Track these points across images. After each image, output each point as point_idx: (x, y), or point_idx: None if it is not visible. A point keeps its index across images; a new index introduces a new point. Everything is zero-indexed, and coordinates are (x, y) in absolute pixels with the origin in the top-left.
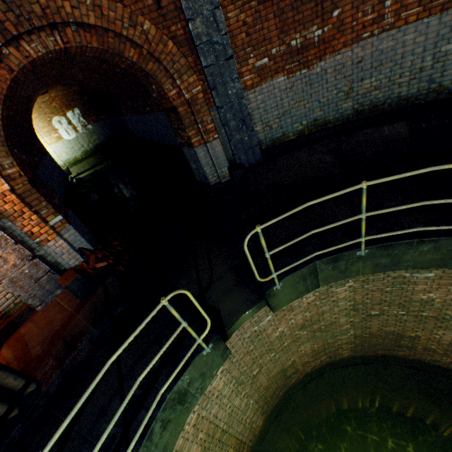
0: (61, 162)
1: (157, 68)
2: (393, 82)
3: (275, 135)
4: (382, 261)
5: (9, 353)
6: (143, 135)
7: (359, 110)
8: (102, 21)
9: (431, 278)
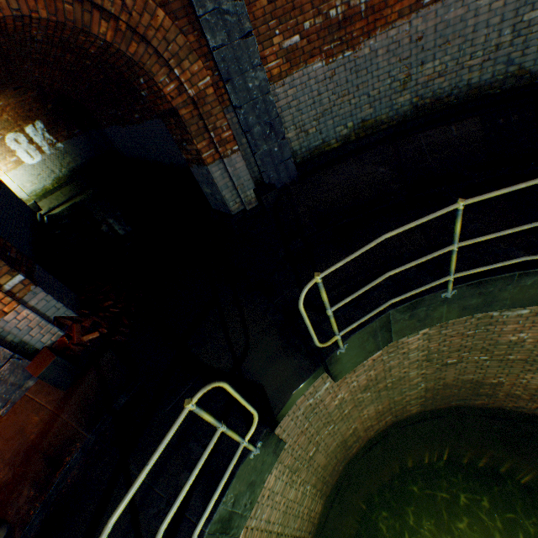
0: (24, 194)
1: (144, 51)
2: (461, 66)
3: (312, 143)
4: (472, 302)
5: None
6: (133, 153)
7: (418, 105)
8: None
9: (525, 316)
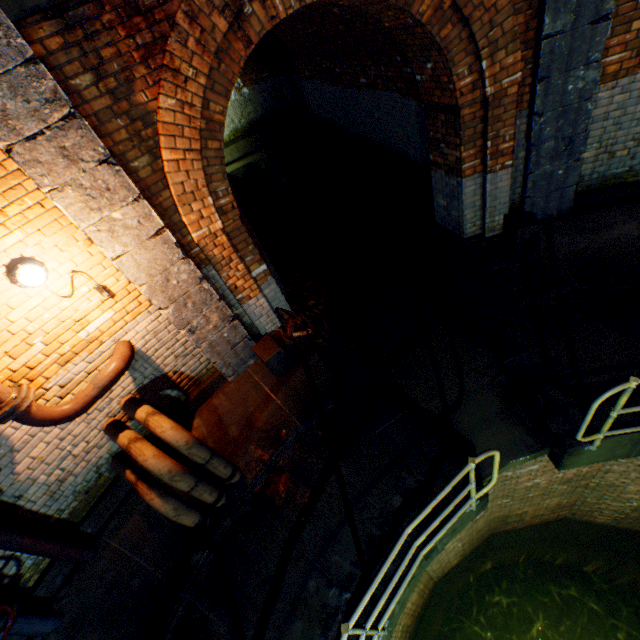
0: None
1: (456, 34)
2: None
3: (612, 169)
4: None
5: (203, 426)
6: (330, 117)
7: None
8: None
9: None
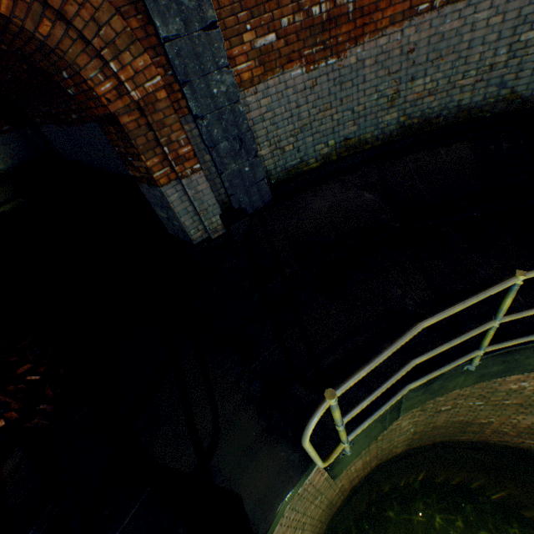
0: None
1: (64, 33)
2: (453, 85)
3: (289, 161)
4: (492, 369)
5: None
6: (75, 157)
7: (405, 125)
8: None
9: None
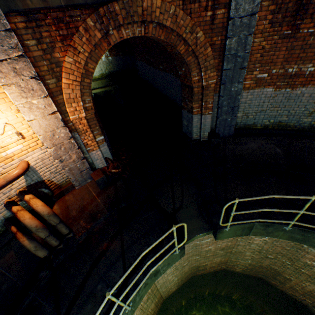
0: None
1: (193, 61)
2: None
3: (248, 122)
4: (296, 236)
5: (58, 209)
6: (146, 78)
7: (313, 126)
8: (174, 25)
9: None
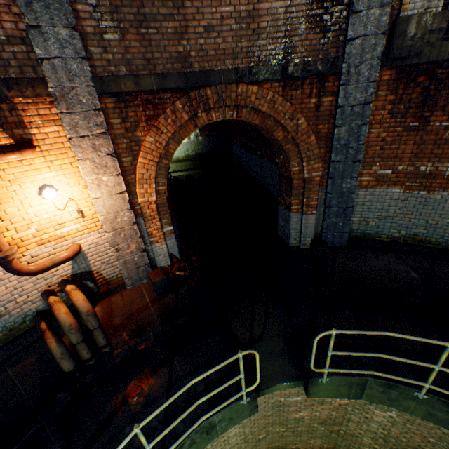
0: None
1: (293, 148)
2: None
3: (368, 230)
4: (438, 414)
5: (100, 312)
6: (241, 164)
7: None
8: (271, 110)
9: None
